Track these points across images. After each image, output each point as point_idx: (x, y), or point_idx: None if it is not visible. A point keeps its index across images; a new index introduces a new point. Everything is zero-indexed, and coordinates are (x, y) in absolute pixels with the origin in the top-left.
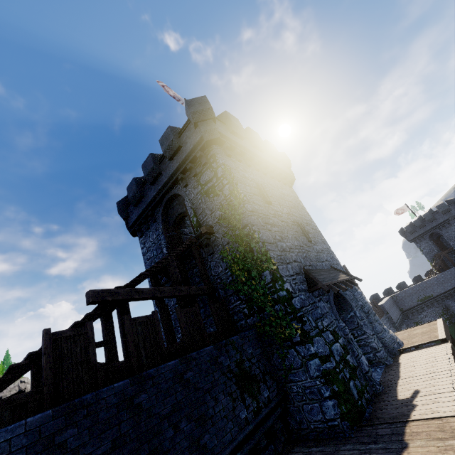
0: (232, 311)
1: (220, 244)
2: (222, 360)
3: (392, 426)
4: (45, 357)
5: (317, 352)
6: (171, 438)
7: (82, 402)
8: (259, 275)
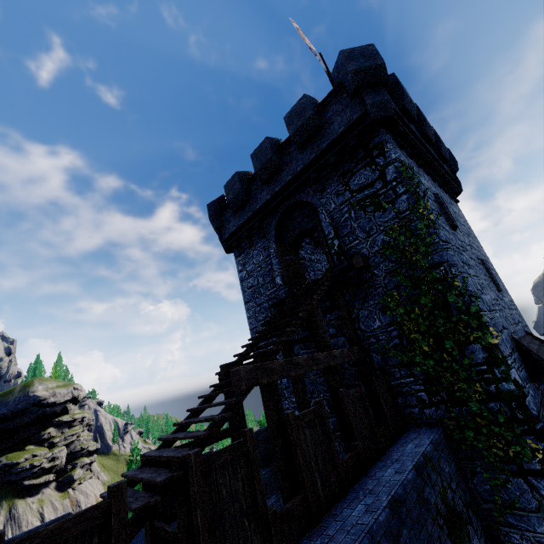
0: (395, 389)
1: (380, 286)
2: (428, 495)
3: None
4: (199, 511)
5: None
6: None
7: None
8: (458, 347)
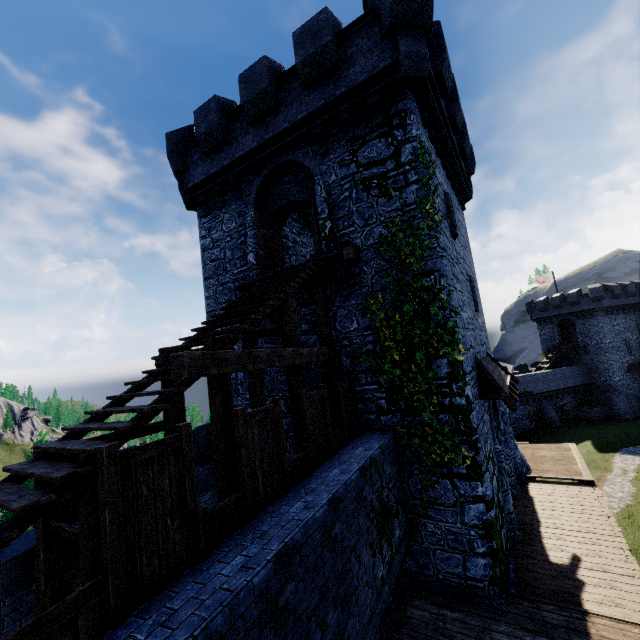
0: (358, 395)
1: (366, 285)
2: (366, 493)
3: (563, 612)
4: (109, 511)
5: (485, 495)
6: None
7: (209, 639)
8: (426, 360)
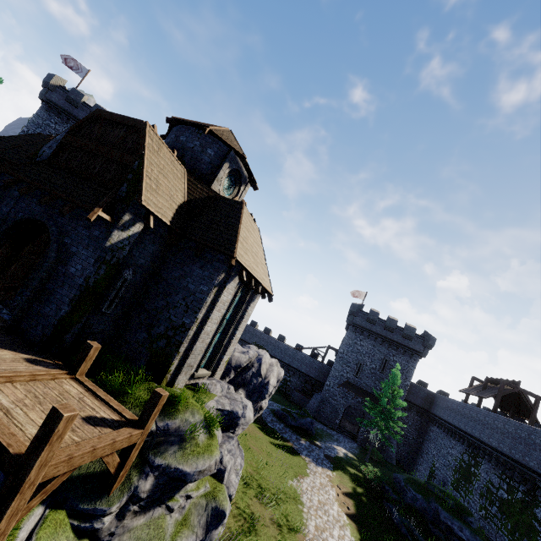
0: None
1: None
2: None
3: None
4: None
5: None
6: None
7: None
8: None
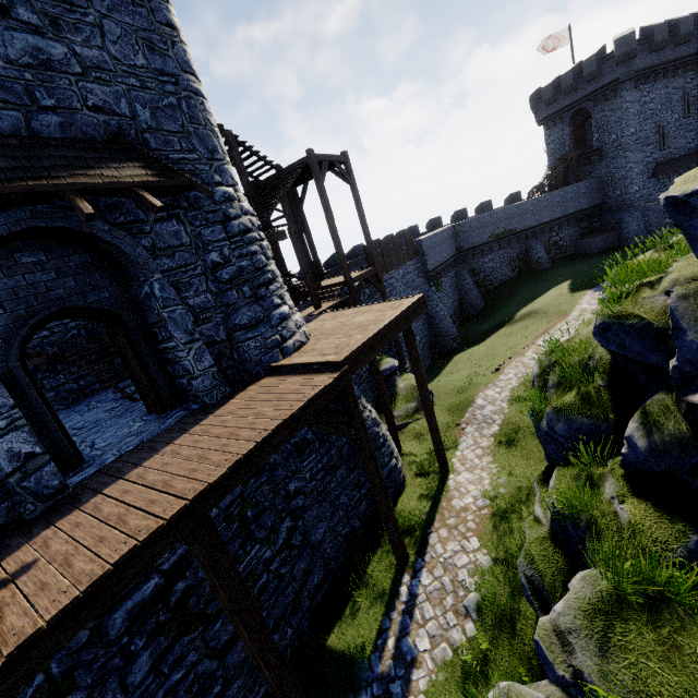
0: None
1: None
2: None
3: None
4: None
5: None
6: None
7: None
8: None
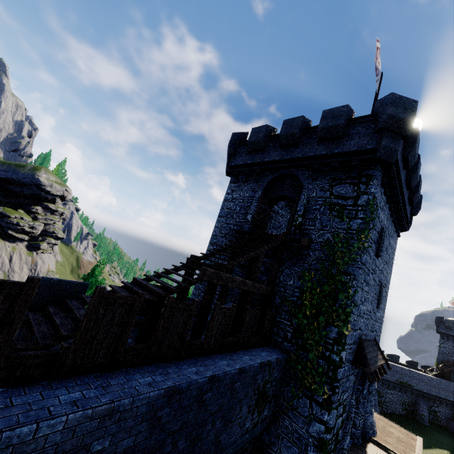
0: (276, 322)
1: (307, 262)
2: (258, 378)
3: None
4: (163, 321)
5: (328, 422)
6: (208, 430)
7: (179, 389)
8: (325, 323)
